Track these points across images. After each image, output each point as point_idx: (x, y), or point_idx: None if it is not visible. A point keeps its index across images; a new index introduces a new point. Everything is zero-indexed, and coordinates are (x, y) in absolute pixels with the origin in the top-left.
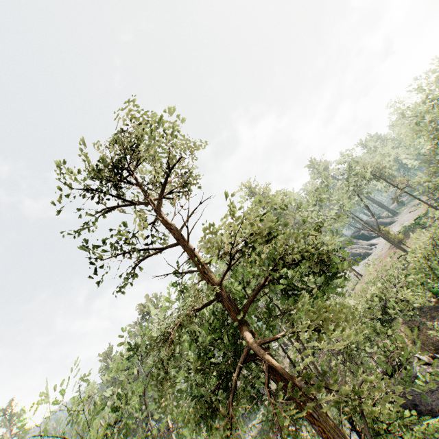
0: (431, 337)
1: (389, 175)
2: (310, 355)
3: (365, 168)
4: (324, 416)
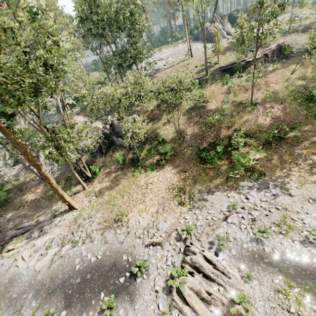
0: (157, 114)
1: None
2: (61, 107)
3: None
4: (15, 138)
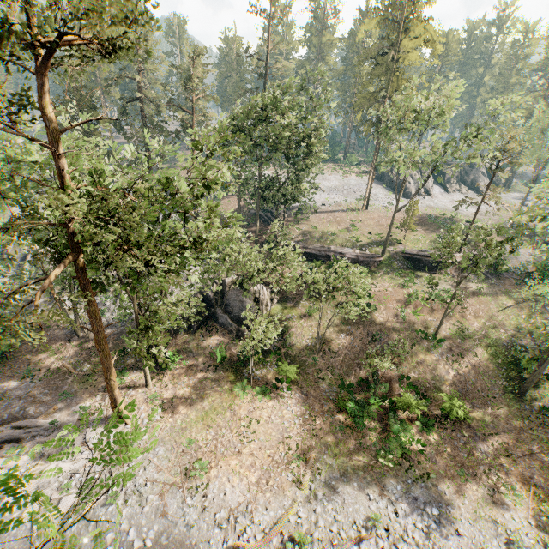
0: (294, 292)
1: (543, 162)
2: None
3: (505, 144)
4: (95, 310)
